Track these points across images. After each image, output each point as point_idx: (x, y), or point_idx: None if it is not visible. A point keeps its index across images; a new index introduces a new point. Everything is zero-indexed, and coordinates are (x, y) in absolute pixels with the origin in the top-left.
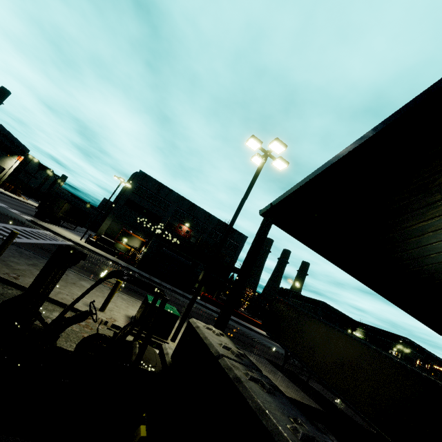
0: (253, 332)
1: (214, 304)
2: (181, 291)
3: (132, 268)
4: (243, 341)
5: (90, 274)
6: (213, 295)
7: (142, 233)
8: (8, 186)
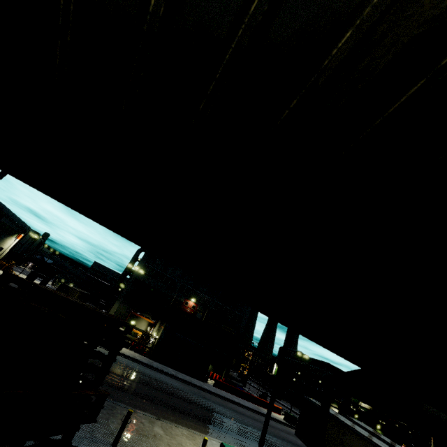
0: (272, 421)
1: (228, 390)
2: (195, 379)
3: (148, 361)
4: (276, 446)
5: (140, 401)
6: (221, 374)
7: (149, 313)
8: (4, 265)
